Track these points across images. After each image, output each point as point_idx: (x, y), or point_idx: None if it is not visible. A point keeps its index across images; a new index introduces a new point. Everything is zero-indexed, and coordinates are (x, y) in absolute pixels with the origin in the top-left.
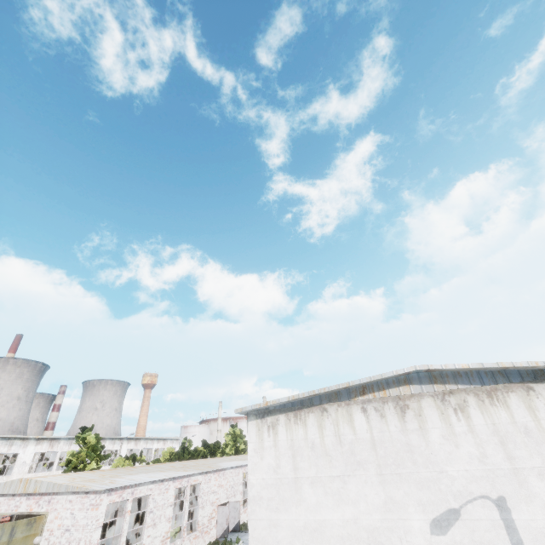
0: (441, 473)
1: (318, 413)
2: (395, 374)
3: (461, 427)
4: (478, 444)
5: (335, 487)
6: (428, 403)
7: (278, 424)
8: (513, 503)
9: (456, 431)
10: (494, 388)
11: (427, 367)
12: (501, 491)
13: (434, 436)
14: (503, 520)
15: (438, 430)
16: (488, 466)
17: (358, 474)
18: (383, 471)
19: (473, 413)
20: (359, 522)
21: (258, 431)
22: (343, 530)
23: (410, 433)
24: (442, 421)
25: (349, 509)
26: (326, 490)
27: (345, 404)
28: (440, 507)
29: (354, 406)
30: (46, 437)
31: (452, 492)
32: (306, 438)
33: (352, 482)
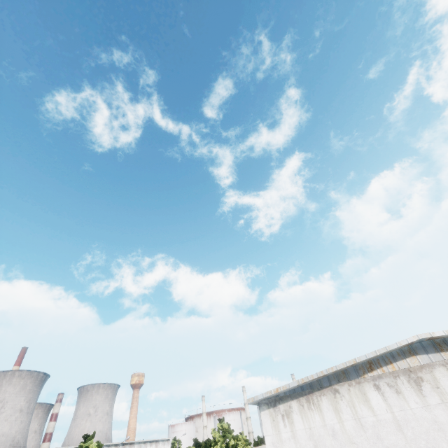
0: None
1: (331, 395)
2: (399, 345)
3: None
4: None
5: None
6: (442, 372)
7: (292, 412)
8: None
9: None
10: None
11: (429, 335)
12: None
13: None
14: None
15: None
16: None
17: None
18: None
19: None
20: None
21: (273, 421)
22: None
23: (434, 409)
24: None
25: None
26: None
27: (355, 382)
28: None
29: (366, 384)
30: None
31: None
32: (324, 424)
33: None
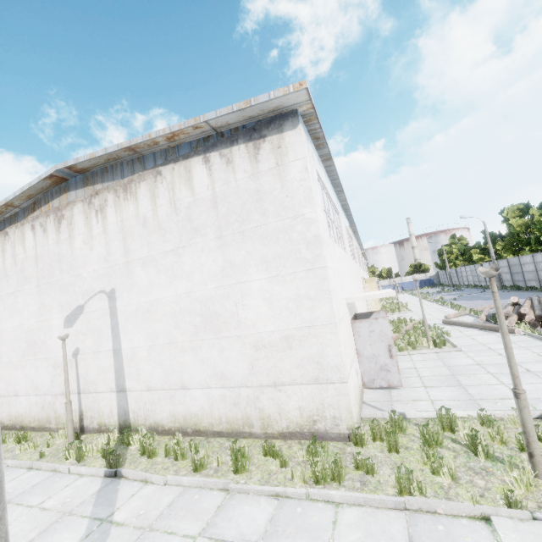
0: (78, 276)
1: (3, 238)
2: (39, 180)
3: (99, 229)
4: (107, 244)
5: (10, 302)
6: (78, 209)
7: None
8: (119, 293)
9: (94, 234)
10: (130, 180)
11: (63, 165)
12: (114, 285)
13: (78, 243)
14: (110, 309)
15: (81, 236)
16: (110, 263)
17: (24, 289)
18: (40, 282)
19: (109, 212)
20: (23, 327)
21: None
22: (13, 334)
23: (62, 244)
24: (86, 226)
25: (17, 318)
26: (5, 305)
27: (20, 224)
28: (73, 305)
29: (27, 225)
30: None
31: (82, 292)
32: None
33: (21, 296)
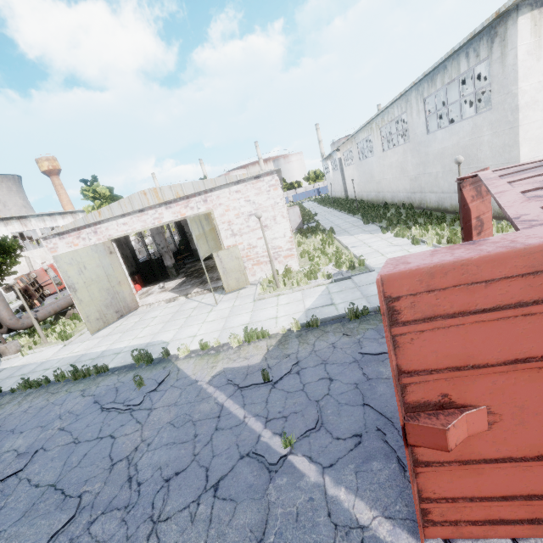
0: None
1: None
2: None
3: None
4: None
5: None
6: None
7: None
8: None
9: None
10: None
11: None
12: None
13: None
14: None
15: None
16: None
17: None
18: None
19: None
20: None
21: (534, 27)
22: None
23: None
24: None
25: None
26: None
27: None
28: None
29: None
30: (10, 217)
31: None
32: None
33: None
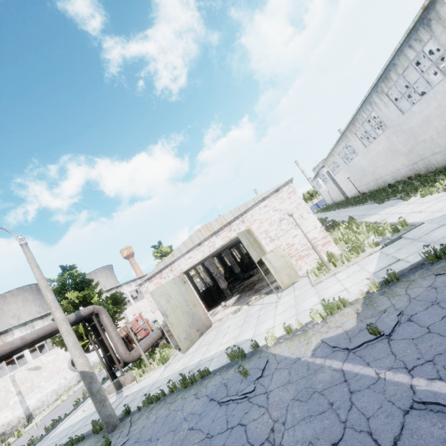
0: None
1: None
2: None
3: None
4: None
5: None
6: None
7: None
8: None
9: None
10: None
11: None
12: None
13: None
14: None
15: None
16: None
17: None
18: None
19: None
20: None
21: None
22: None
23: None
24: None
25: None
26: None
27: None
28: None
29: None
30: (112, 288)
31: None
32: None
33: None
